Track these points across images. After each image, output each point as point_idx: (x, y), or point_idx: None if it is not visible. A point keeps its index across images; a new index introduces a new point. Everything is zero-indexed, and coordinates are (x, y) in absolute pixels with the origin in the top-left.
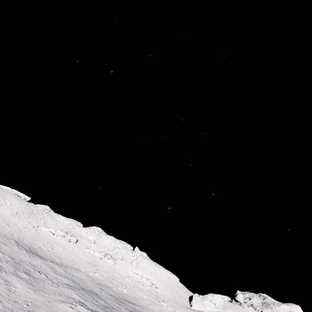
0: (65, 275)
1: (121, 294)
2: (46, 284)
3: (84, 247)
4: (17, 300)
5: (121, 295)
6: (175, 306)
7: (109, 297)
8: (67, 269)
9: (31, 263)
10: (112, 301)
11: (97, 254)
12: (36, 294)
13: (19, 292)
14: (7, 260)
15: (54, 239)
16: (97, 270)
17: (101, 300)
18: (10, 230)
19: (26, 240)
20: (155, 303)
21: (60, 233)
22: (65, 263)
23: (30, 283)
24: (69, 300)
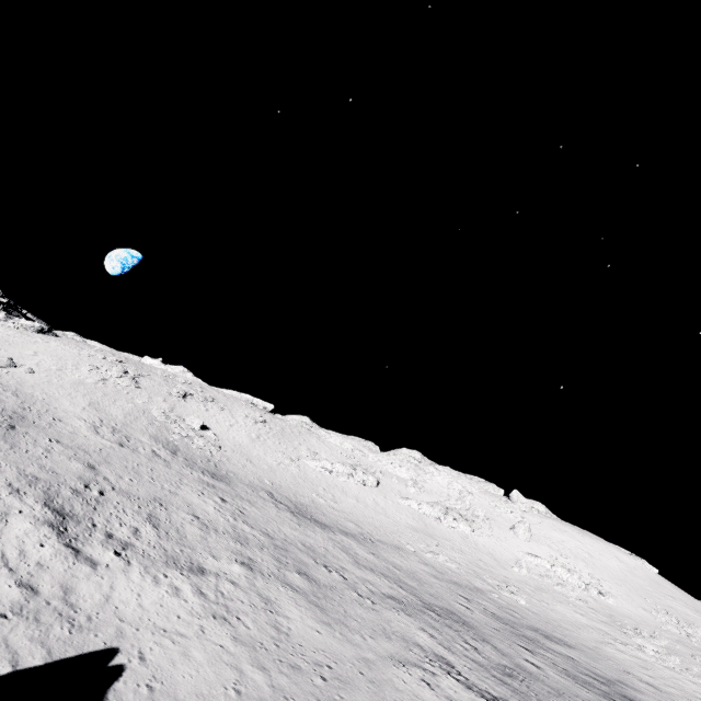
0: (379, 568)
1: (516, 610)
2: (347, 602)
3: (395, 496)
4: (298, 660)
5: (516, 614)
6: (680, 651)
7: (496, 626)
8: (376, 549)
9: (305, 543)
10: (508, 639)
11: (427, 509)
12: (334, 638)
13: (297, 634)
14: (260, 543)
15: (335, 482)
16: (439, 547)
17: (484, 642)
18: (256, 472)
19: (286, 487)
20: (617, 640)
21: (341, 470)
22: (368, 534)
23: (315, 602)
24: (411, 652)
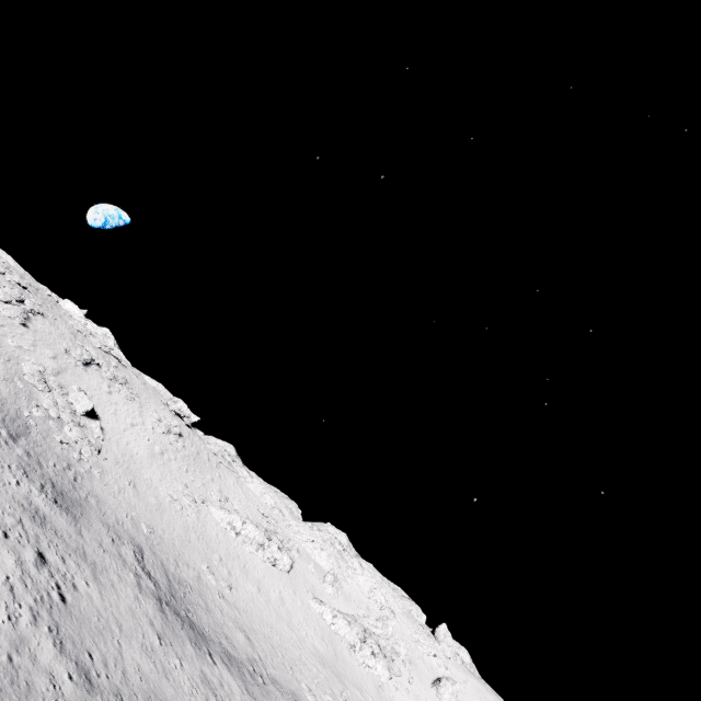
0: None
1: None
2: None
3: (307, 593)
4: None
5: None
6: None
7: None
8: None
9: (156, 700)
10: None
11: (342, 628)
12: None
13: None
14: None
15: (238, 551)
16: None
17: None
18: (134, 505)
19: (169, 543)
20: None
21: (253, 535)
22: (260, 661)
23: None
24: None
